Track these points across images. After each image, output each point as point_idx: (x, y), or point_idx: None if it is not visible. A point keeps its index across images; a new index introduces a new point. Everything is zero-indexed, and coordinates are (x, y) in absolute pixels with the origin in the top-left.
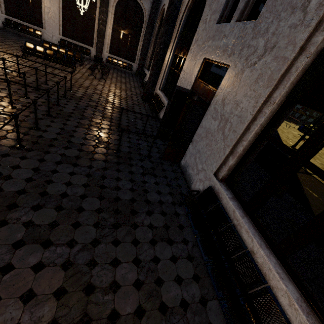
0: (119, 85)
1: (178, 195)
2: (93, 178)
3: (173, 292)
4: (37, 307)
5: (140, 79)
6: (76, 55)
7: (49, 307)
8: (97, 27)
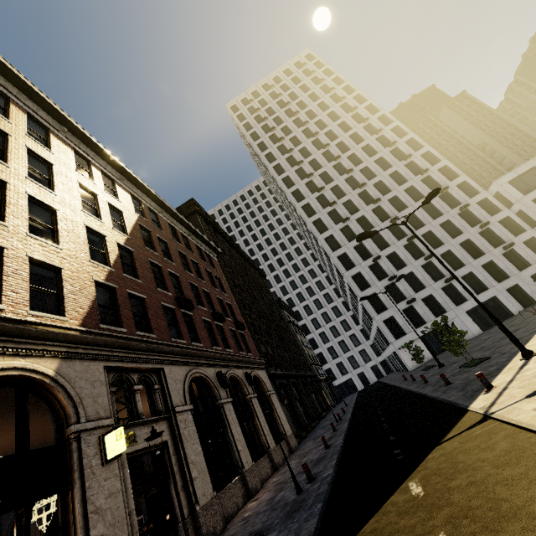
0: None
1: None
2: None
3: None
4: None
5: None
6: None
7: None
8: None
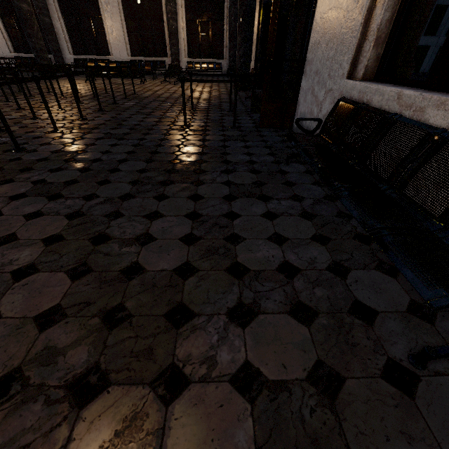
0: (201, 84)
1: (286, 155)
2: (143, 147)
3: (264, 253)
4: (14, 250)
5: None
6: (145, 67)
7: (30, 251)
8: (167, 25)
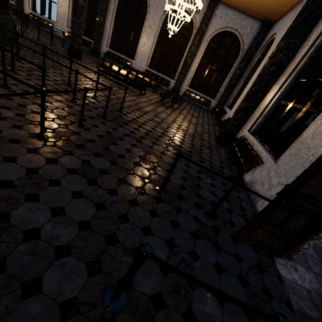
0: (189, 117)
1: None
2: None
3: None
4: None
5: (216, 117)
6: (152, 81)
7: None
8: (184, 59)
